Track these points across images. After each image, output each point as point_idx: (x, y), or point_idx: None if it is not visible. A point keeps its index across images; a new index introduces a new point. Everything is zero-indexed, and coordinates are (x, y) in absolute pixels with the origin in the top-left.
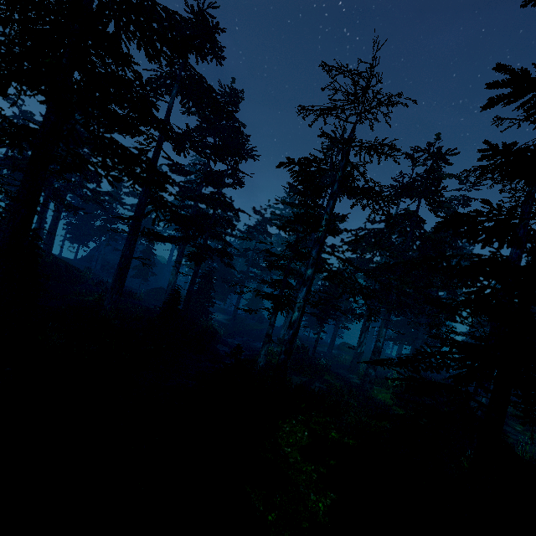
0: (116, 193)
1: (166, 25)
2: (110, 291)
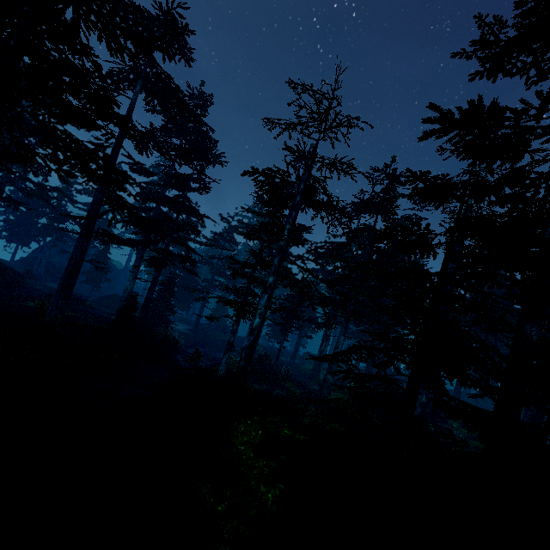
0: (67, 189)
1: (131, 18)
2: (56, 295)
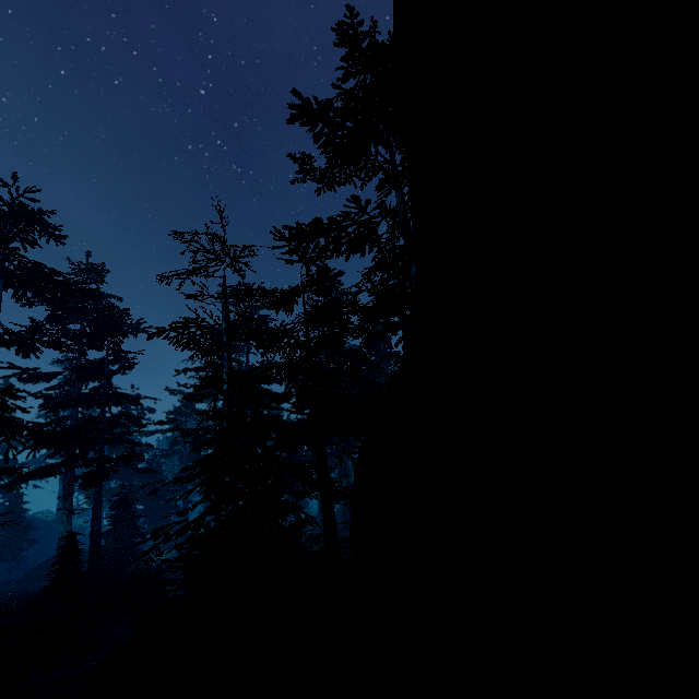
0: None
1: None
2: None
